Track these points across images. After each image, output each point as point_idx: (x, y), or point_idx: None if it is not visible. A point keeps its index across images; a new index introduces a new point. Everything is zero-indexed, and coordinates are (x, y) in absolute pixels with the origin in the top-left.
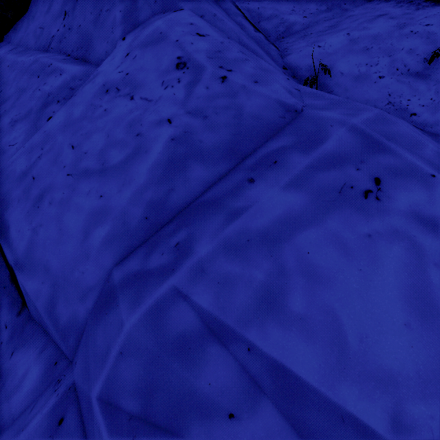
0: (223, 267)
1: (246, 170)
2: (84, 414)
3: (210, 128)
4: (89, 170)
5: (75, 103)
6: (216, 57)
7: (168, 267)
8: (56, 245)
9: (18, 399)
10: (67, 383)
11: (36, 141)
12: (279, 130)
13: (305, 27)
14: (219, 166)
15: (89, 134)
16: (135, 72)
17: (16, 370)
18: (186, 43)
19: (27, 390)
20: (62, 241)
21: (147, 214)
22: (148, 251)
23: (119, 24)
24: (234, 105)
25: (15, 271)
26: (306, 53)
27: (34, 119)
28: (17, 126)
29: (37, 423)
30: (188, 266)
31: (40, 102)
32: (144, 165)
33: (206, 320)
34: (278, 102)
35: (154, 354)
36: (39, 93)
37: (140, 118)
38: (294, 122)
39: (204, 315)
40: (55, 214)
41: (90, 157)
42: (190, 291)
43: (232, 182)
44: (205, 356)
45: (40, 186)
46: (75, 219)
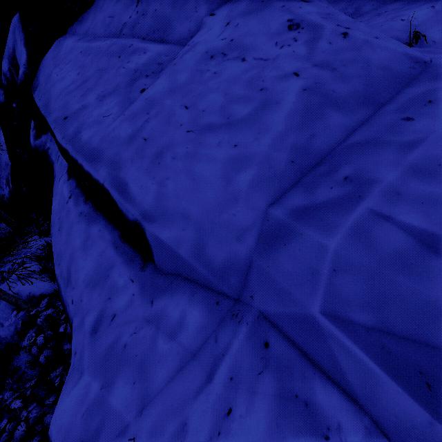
0: (421, 189)
1: (393, 113)
2: (295, 336)
3: (340, 79)
4: (212, 124)
5: (177, 71)
6: (329, 18)
7: (350, 195)
8: (192, 193)
9: (187, 336)
10: (252, 314)
11: (138, 108)
12: (412, 80)
13: (375, 7)
14: (357, 113)
15: (203, 94)
16: (241, 38)
17: (167, 314)
18: (294, 7)
19: (195, 327)
20: (199, 189)
21: (292, 158)
22: (308, 189)
23: (204, 3)
24: (360, 58)
25: (144, 223)
26: (389, 26)
27: (124, 93)
28: (106, 100)
29: (238, 347)
30: (379, 191)
31: (127, 78)
32: (279, 114)
33: (420, 238)
34: (404, 55)
35: (373, 270)
36: (124, 70)
37: (259, 75)
38: (428, 71)
39: (416, 233)
40: (182, 167)
41: (210, 113)
42: (391, 212)
43: (380, 124)
44: (432, 270)
45: (156, 145)
46: (210, 168)
